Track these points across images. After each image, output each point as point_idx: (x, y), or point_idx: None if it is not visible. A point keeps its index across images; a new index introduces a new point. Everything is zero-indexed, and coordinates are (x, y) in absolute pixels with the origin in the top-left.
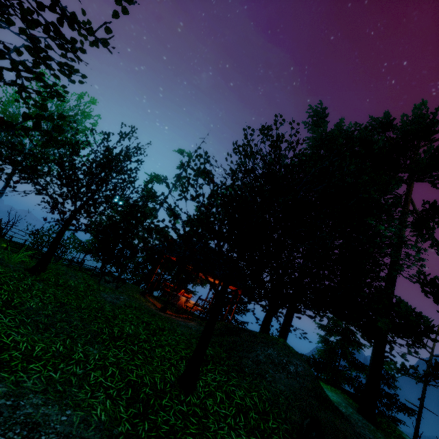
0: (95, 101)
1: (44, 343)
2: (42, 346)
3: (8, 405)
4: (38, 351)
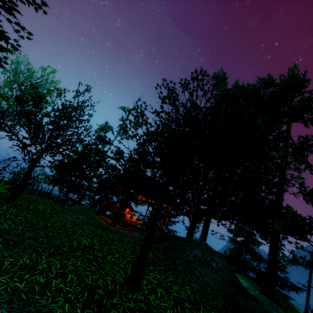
0: (56, 71)
1: (12, 258)
2: (10, 261)
3: None
4: (7, 265)
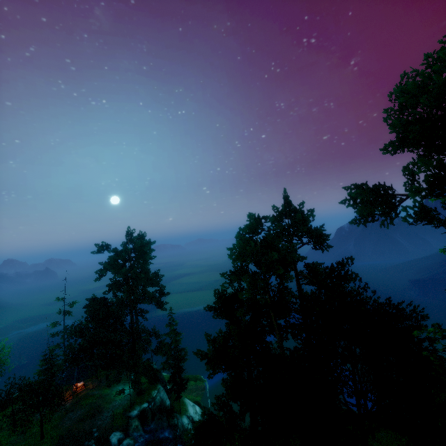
0: None
1: None
2: None
3: None
4: None
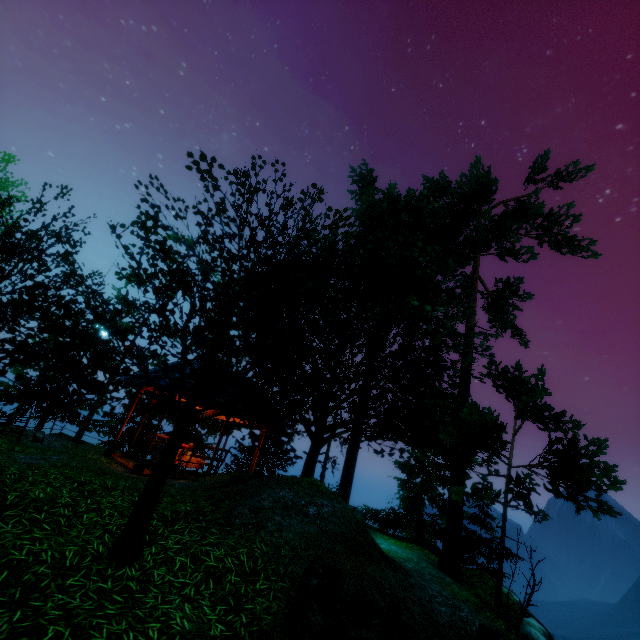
0: (12, 161)
1: None
2: None
3: None
4: None
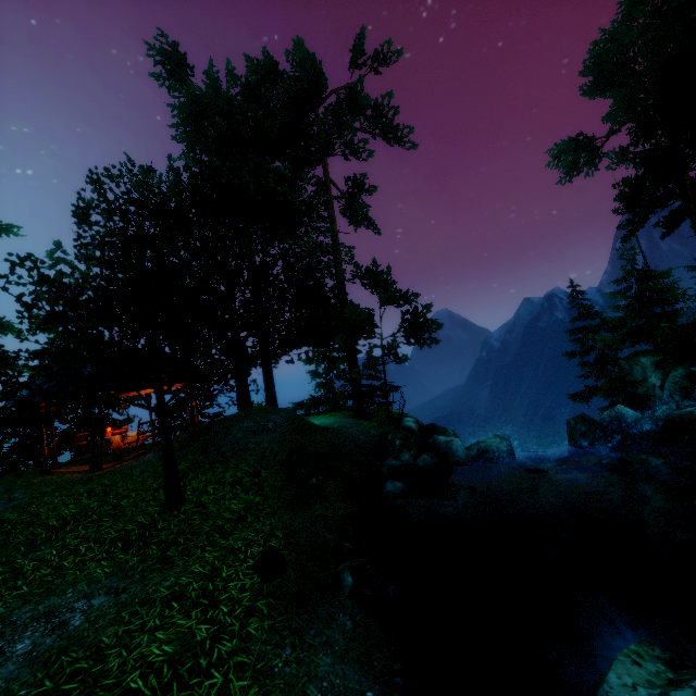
0: None
1: None
2: None
3: (1, 628)
4: None
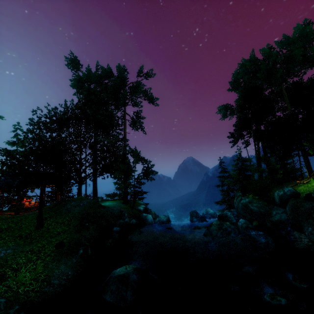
0: None
1: None
2: None
3: None
4: None
